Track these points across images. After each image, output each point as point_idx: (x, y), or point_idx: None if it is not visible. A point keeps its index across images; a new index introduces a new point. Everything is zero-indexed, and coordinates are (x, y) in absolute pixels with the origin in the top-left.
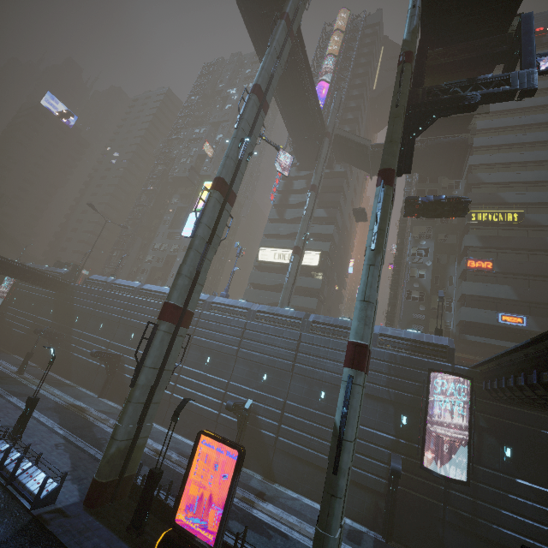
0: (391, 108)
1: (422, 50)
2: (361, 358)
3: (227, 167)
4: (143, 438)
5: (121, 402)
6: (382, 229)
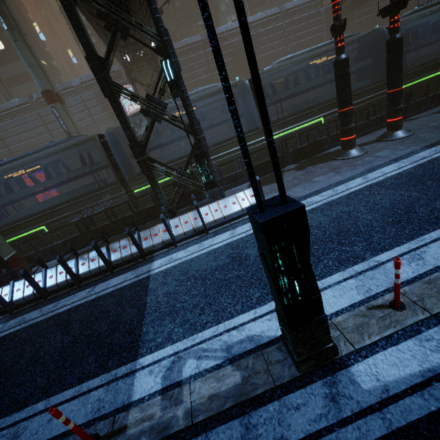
0: None
1: None
2: (51, 97)
3: None
4: None
5: None
6: (1, 10)
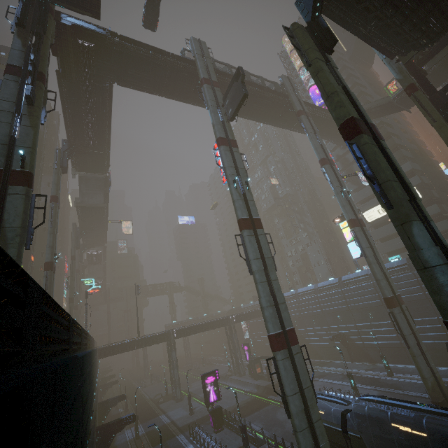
0: (430, 123)
1: (412, 70)
2: None
3: (348, 211)
4: (436, 373)
5: (367, 360)
6: None
